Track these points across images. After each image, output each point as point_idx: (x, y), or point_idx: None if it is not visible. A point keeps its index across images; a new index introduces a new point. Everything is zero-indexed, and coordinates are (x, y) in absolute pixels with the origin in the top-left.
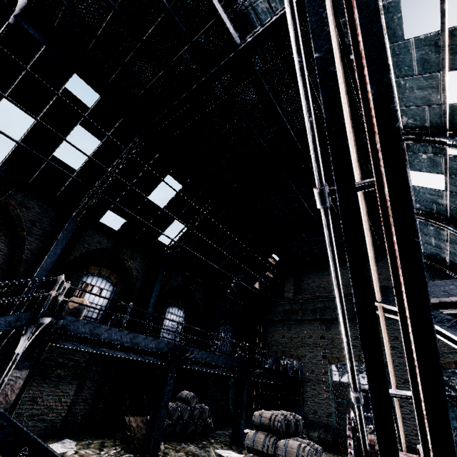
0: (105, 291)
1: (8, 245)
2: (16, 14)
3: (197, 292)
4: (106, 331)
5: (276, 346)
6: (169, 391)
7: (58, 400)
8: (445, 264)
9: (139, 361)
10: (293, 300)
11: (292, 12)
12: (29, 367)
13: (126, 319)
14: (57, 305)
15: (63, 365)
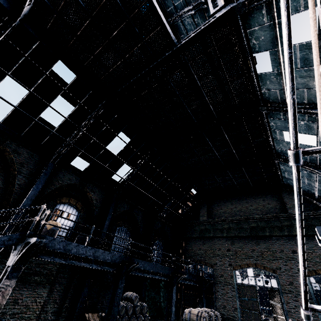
0: (72, 216)
1: (3, 181)
2: (20, 19)
3: (138, 216)
4: (75, 247)
5: (195, 256)
6: (120, 293)
7: (34, 301)
8: (314, 197)
9: (96, 269)
10: (207, 222)
11: (288, 15)
12: (17, 277)
13: (89, 238)
14: (40, 228)
15: (39, 273)
